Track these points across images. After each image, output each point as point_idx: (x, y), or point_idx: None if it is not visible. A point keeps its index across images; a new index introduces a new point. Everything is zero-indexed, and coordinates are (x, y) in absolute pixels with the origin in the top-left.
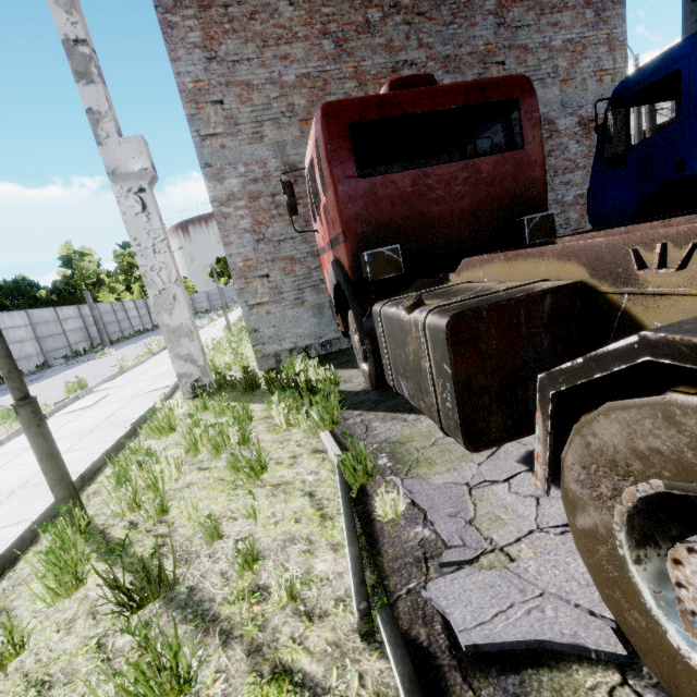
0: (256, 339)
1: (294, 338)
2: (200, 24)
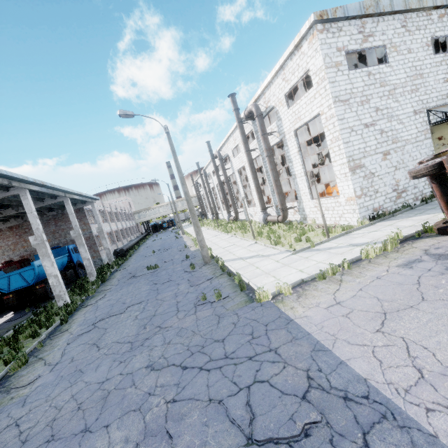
0: None
1: None
2: None
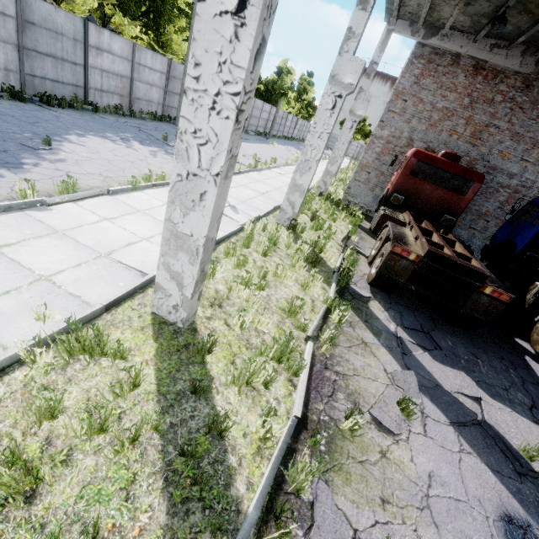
0: (348, 191)
1: (360, 200)
2: (423, 68)
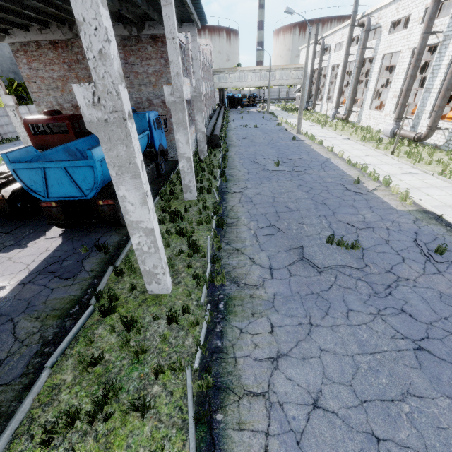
0: None
1: None
2: (26, 57)
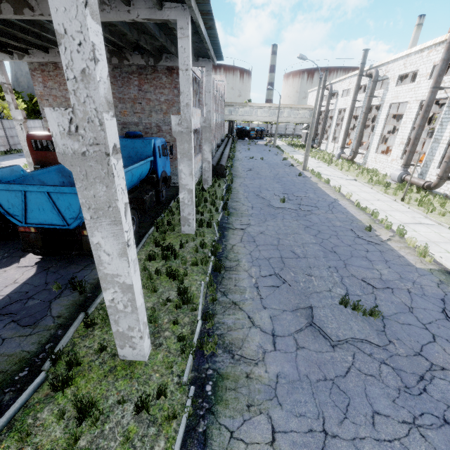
0: None
1: None
2: (42, 76)
